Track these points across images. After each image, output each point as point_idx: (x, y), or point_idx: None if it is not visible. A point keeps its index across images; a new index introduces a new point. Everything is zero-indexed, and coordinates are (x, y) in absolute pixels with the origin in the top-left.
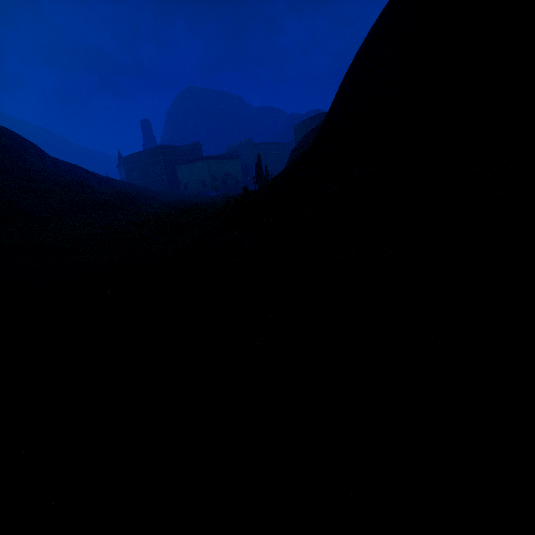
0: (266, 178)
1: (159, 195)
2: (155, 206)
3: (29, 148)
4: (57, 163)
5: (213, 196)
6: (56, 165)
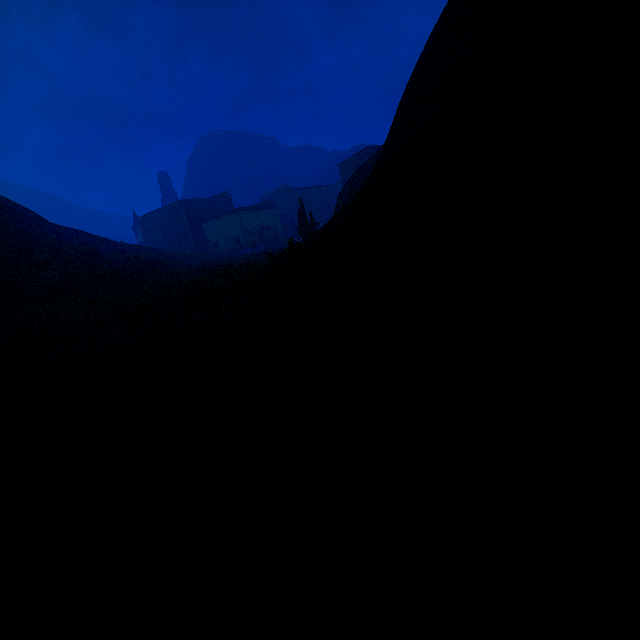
0: (312, 227)
1: (184, 258)
2: (179, 271)
3: (24, 215)
4: (58, 230)
5: (249, 254)
6: (57, 232)
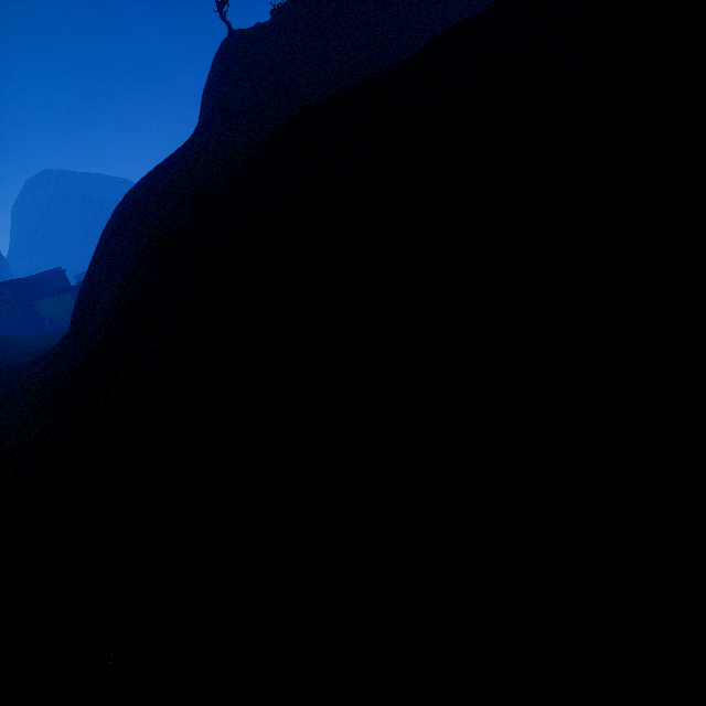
0: None
1: (13, 341)
2: (6, 358)
3: None
4: None
5: None
6: None
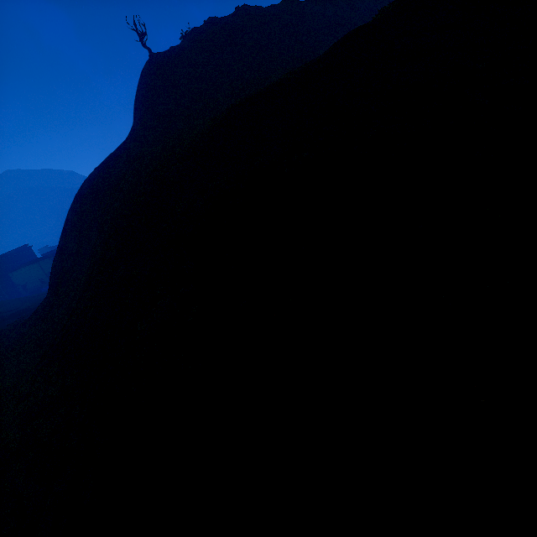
0: None
1: None
2: None
3: None
4: None
5: None
6: None
